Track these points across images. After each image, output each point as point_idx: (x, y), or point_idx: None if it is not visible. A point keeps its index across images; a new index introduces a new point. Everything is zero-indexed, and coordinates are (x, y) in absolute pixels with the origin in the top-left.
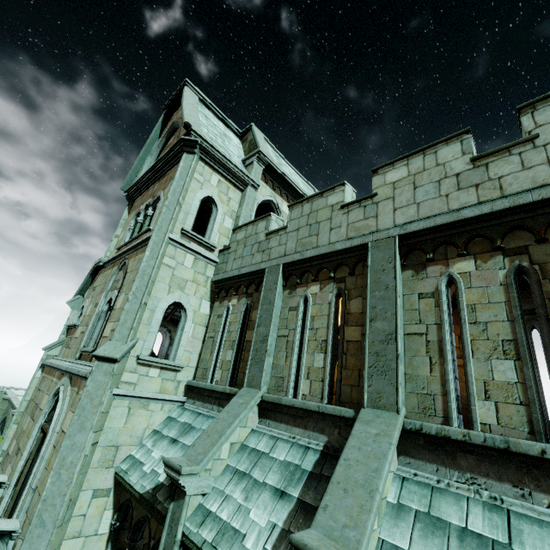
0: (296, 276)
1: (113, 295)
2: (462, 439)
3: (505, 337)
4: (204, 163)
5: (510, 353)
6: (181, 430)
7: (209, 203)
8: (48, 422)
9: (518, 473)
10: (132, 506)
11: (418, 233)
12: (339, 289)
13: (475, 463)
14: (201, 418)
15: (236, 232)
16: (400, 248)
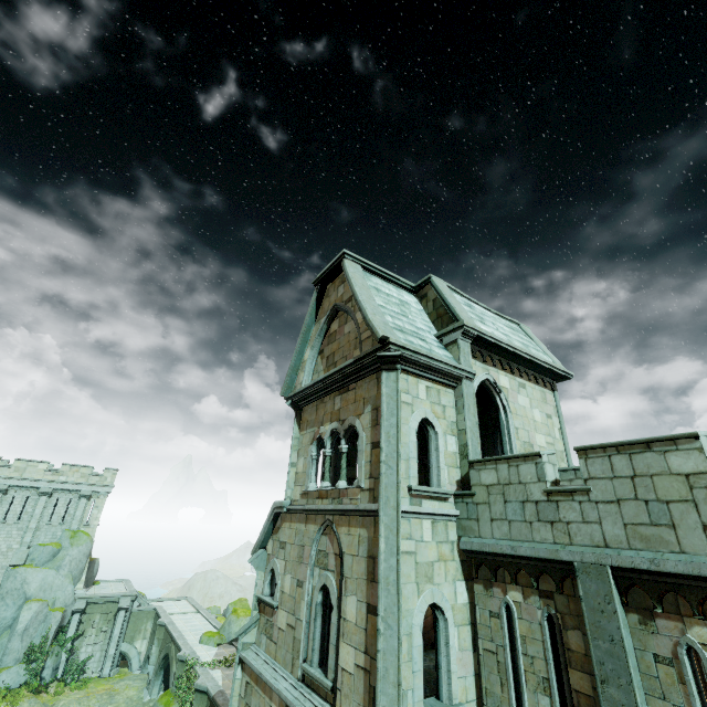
0: (650, 595)
1: (329, 582)
2: None
3: None
4: (405, 374)
5: None
6: None
7: (421, 423)
8: None
9: None
10: None
11: None
12: None
13: None
14: None
15: (476, 468)
16: None
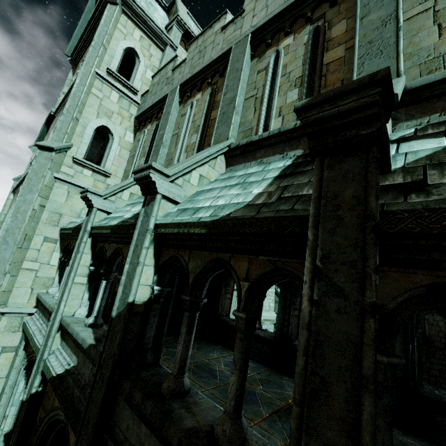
0: (188, 91)
1: None
2: (258, 139)
3: (298, 76)
4: (126, 17)
5: (298, 84)
6: None
7: (133, 56)
8: None
9: (284, 147)
10: (70, 244)
11: (263, 27)
12: (212, 89)
13: (264, 152)
14: None
15: (154, 78)
16: (253, 45)
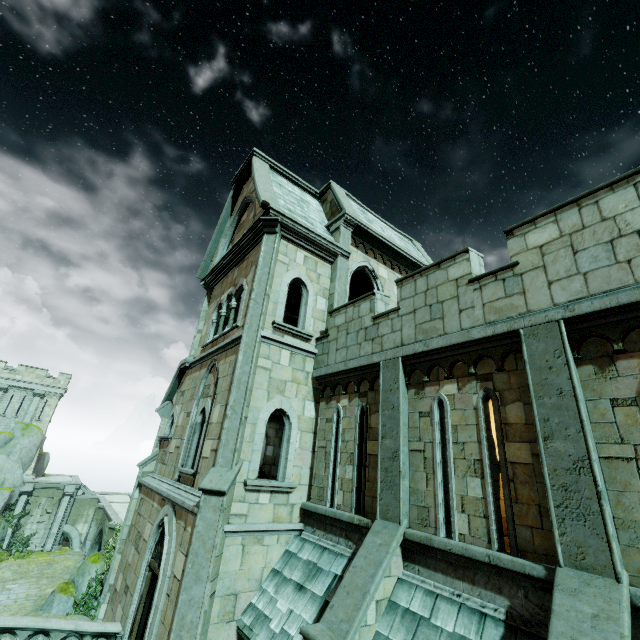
0: (422, 371)
1: (206, 404)
2: None
3: None
4: (286, 241)
5: None
6: (306, 571)
7: (297, 284)
8: (155, 559)
9: None
10: None
11: (592, 315)
12: (485, 390)
13: None
14: (327, 556)
15: (334, 315)
16: (568, 335)
